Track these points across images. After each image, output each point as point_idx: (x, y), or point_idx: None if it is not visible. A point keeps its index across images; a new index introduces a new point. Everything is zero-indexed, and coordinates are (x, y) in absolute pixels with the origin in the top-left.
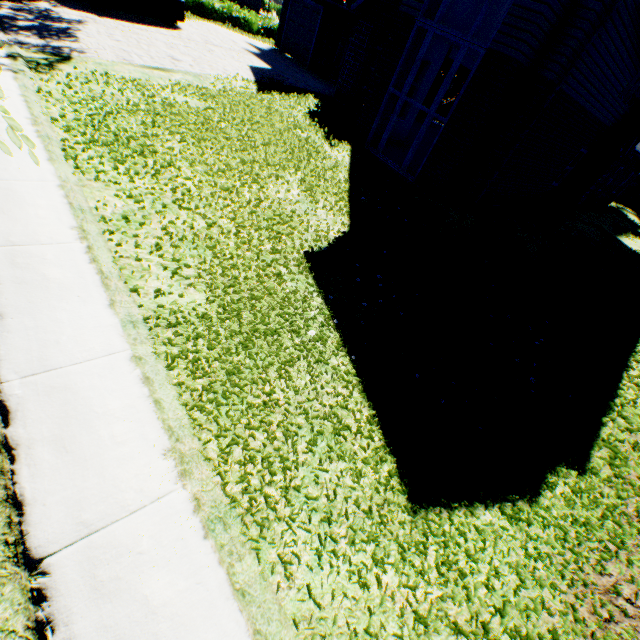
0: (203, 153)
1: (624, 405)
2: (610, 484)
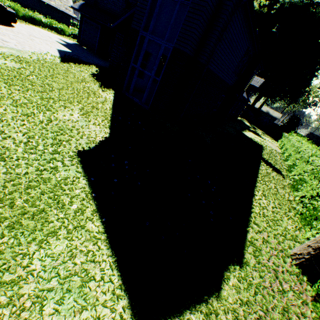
0: (11, 92)
1: (255, 217)
2: (256, 268)
